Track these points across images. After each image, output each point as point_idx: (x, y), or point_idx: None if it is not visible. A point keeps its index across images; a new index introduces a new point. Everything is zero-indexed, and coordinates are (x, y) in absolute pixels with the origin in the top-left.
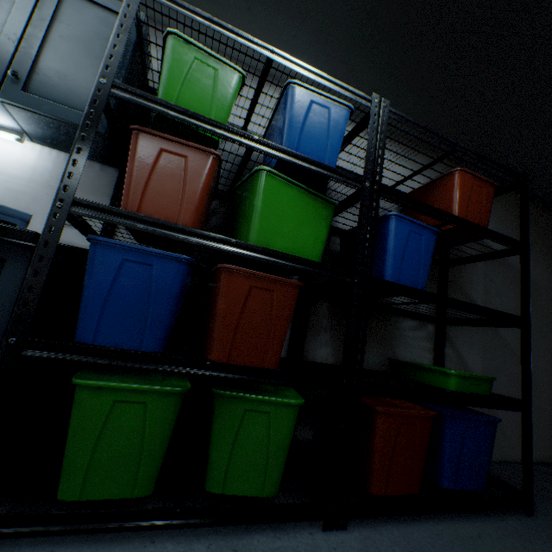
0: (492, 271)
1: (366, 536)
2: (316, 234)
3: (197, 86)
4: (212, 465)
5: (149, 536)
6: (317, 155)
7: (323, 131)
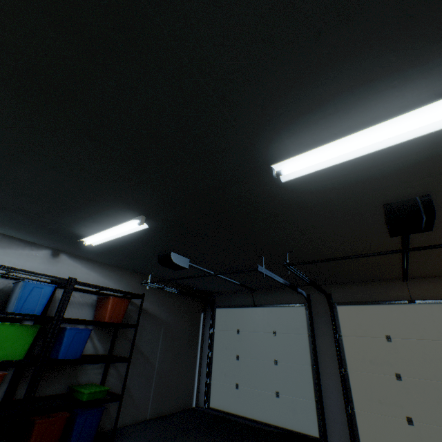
0: (146, 323)
1: None
2: (26, 342)
3: None
4: None
5: None
6: (33, 309)
7: (38, 298)
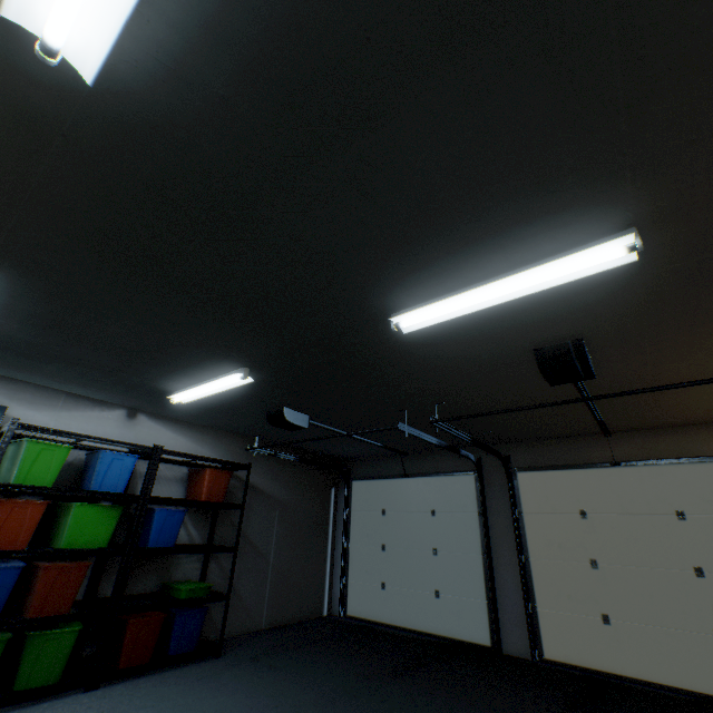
0: (255, 502)
1: (109, 688)
2: (109, 526)
3: (43, 462)
4: (21, 674)
5: None
6: (114, 486)
7: (119, 472)
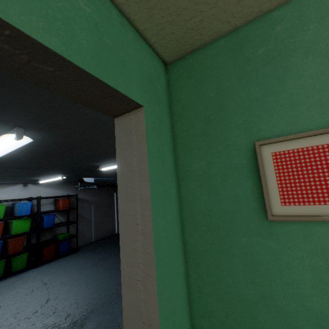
0: (83, 204)
1: (43, 266)
2: (28, 224)
3: None
4: (13, 268)
5: (5, 279)
6: (26, 213)
7: (27, 208)
